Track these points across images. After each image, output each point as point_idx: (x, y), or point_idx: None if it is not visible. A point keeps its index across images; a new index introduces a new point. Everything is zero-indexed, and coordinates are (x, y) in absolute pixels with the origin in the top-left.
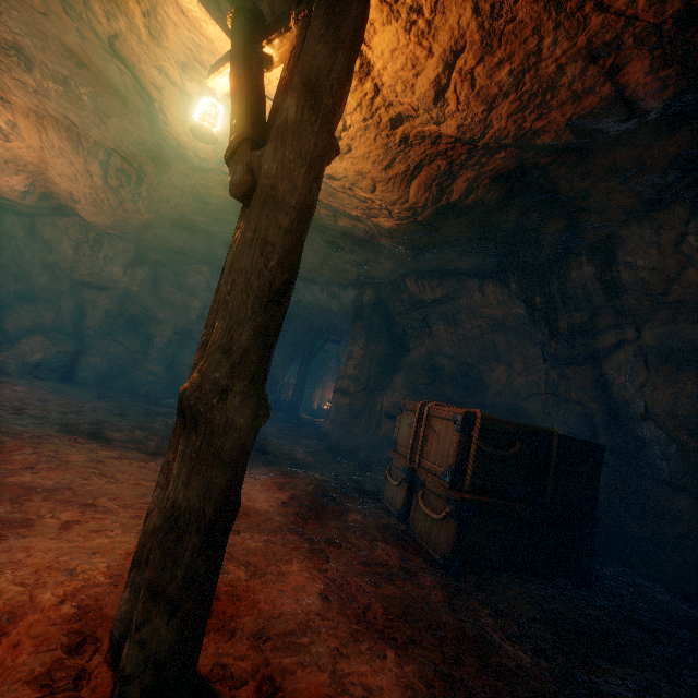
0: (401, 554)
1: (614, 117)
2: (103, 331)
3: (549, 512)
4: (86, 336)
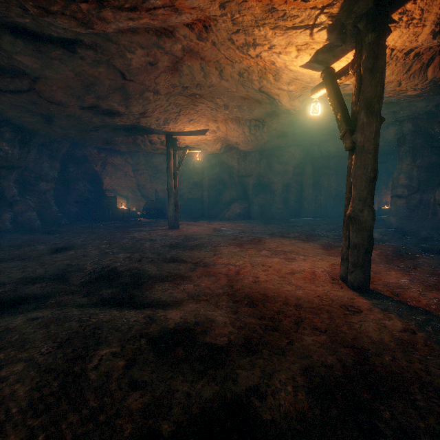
0: None
1: None
2: (254, 194)
3: None
4: (249, 198)
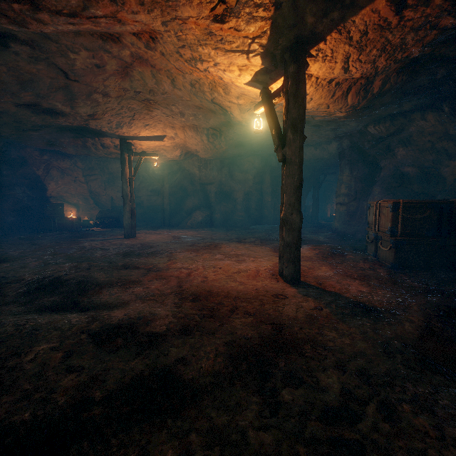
0: (371, 265)
1: (450, 34)
2: (216, 202)
3: (452, 240)
4: (211, 206)
